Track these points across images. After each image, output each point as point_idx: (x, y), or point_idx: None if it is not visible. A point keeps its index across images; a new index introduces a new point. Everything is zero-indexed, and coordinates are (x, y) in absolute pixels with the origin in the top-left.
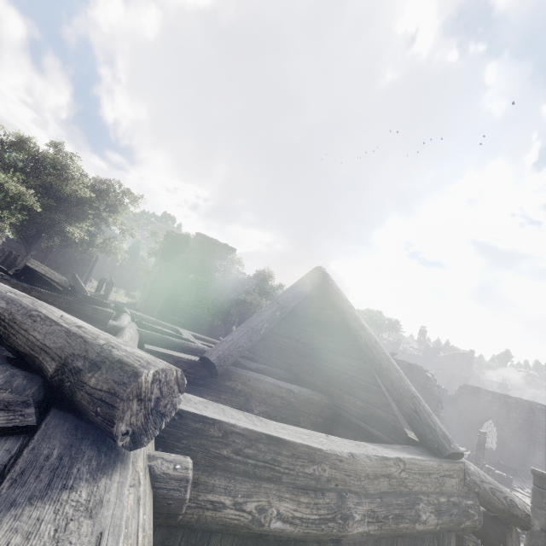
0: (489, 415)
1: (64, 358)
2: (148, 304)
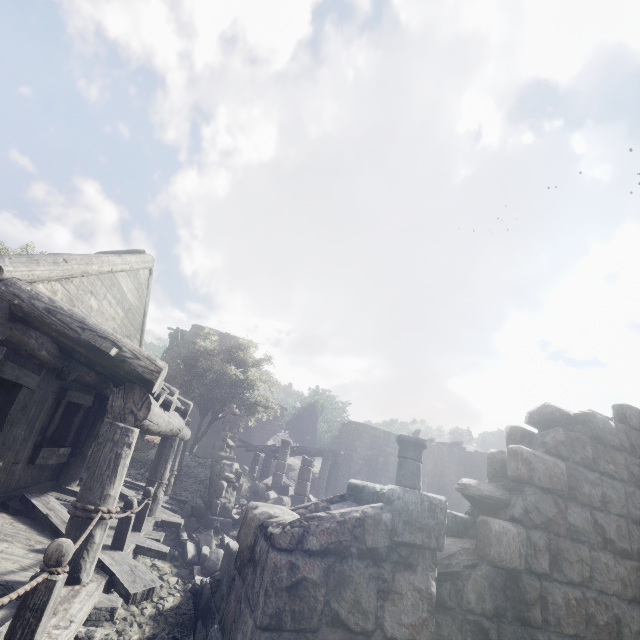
0: None
1: None
2: None
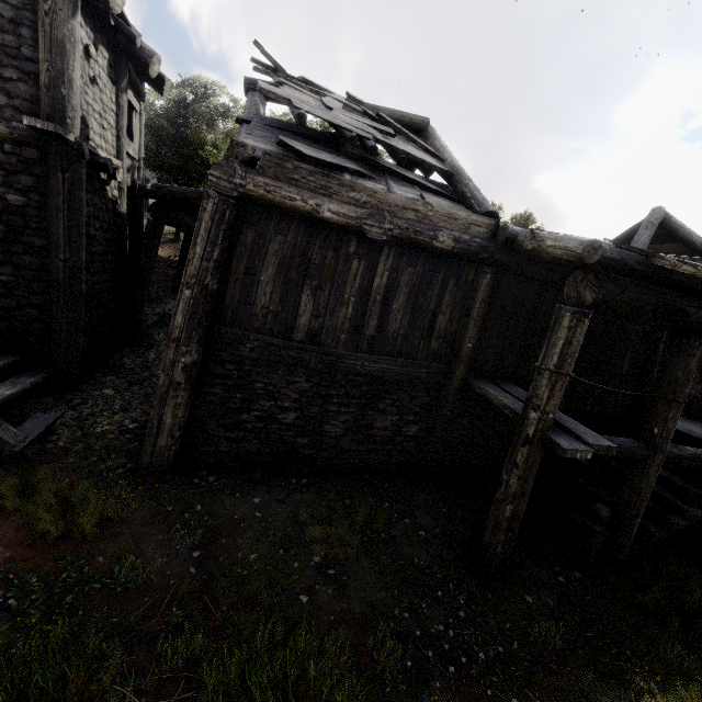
0: None
1: None
2: None
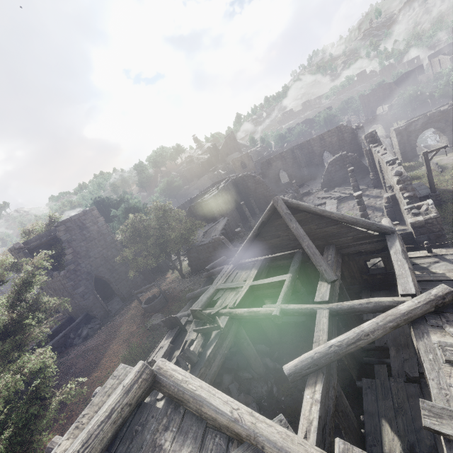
0: (279, 168)
1: (435, 305)
2: (91, 303)
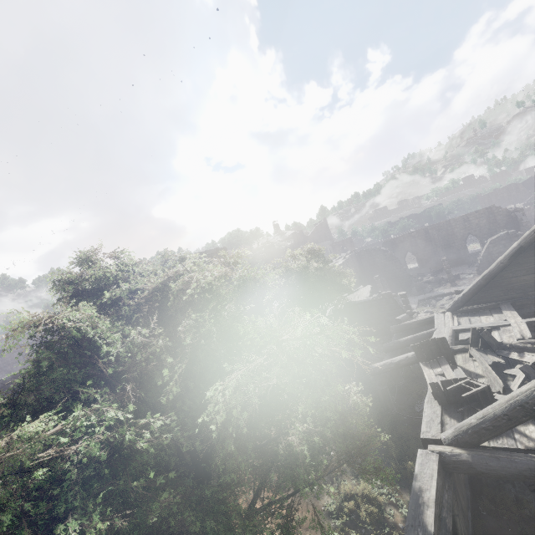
0: (407, 250)
1: None
2: None
